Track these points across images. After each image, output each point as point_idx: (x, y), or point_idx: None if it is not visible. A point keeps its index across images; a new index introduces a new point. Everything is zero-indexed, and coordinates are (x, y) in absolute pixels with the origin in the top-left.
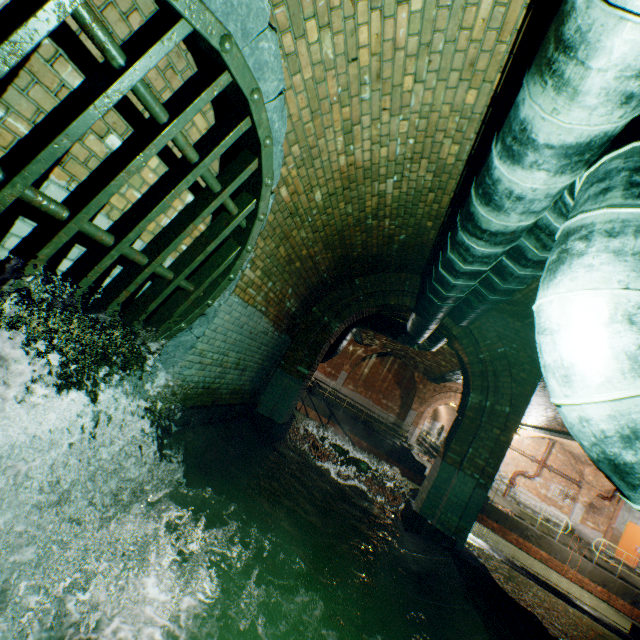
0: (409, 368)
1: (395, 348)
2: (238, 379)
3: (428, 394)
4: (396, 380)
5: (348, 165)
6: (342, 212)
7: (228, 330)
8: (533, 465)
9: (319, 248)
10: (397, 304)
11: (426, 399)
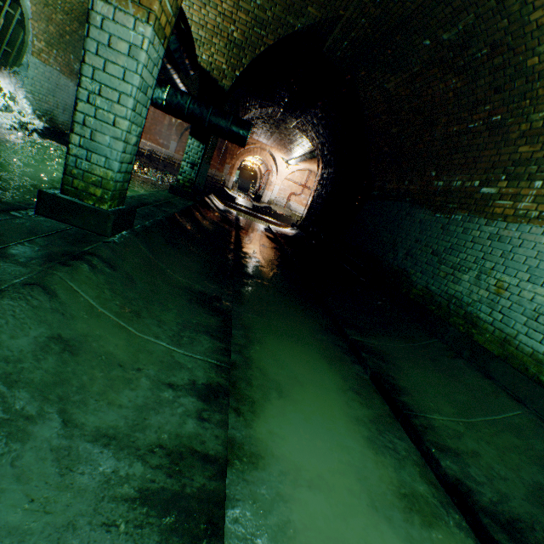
0: None
1: None
2: (63, 116)
3: (236, 151)
4: None
5: None
6: (78, 2)
7: (41, 81)
8: (300, 188)
9: (77, 26)
10: None
11: (235, 155)
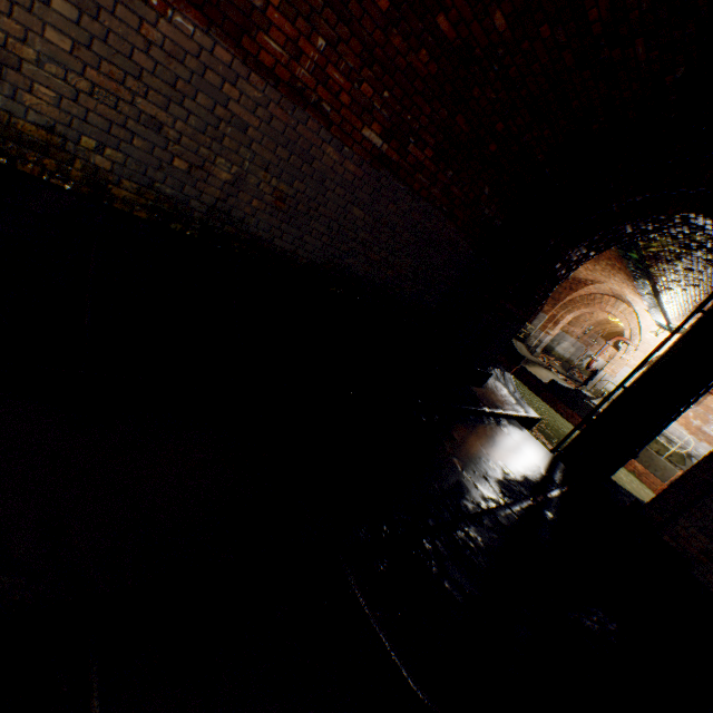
0: None
1: None
2: None
3: (563, 295)
4: None
5: None
6: None
7: None
8: None
9: None
10: None
11: (560, 301)
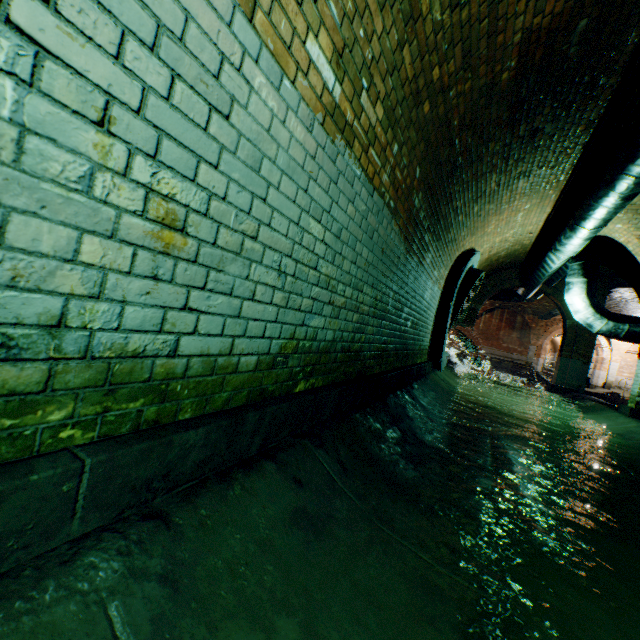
0: (518, 314)
1: (503, 303)
2: None
3: (541, 330)
4: (510, 326)
5: (487, 256)
6: (482, 266)
7: None
8: None
9: None
10: (510, 286)
11: (541, 334)
